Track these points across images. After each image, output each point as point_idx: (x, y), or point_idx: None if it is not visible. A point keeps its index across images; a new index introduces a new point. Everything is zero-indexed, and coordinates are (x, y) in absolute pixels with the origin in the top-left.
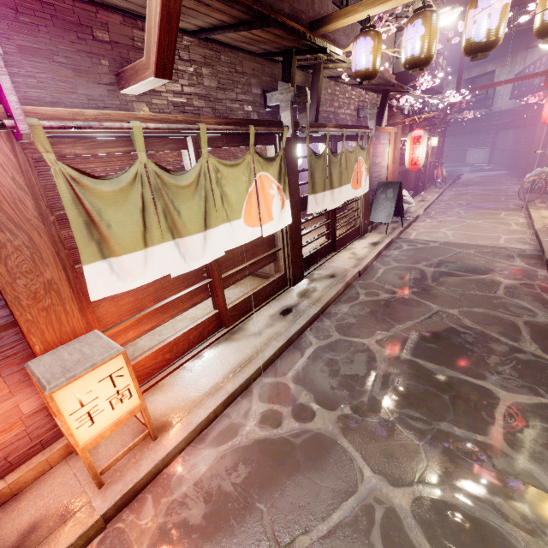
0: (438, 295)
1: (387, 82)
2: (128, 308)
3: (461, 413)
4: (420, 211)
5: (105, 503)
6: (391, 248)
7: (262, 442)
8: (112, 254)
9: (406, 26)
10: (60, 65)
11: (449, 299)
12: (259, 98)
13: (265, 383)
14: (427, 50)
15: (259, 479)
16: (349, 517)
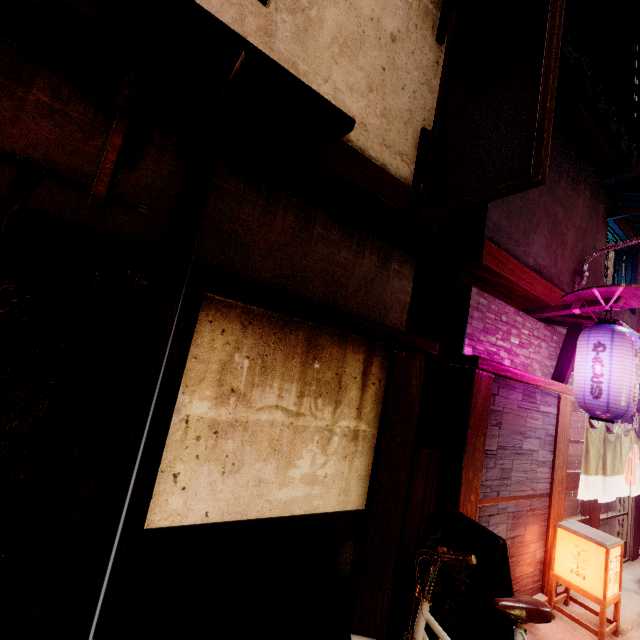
0: None
1: None
2: None
3: None
4: None
5: None
6: None
7: None
8: (585, 472)
9: None
10: None
11: None
12: None
13: None
14: None
15: None
16: None
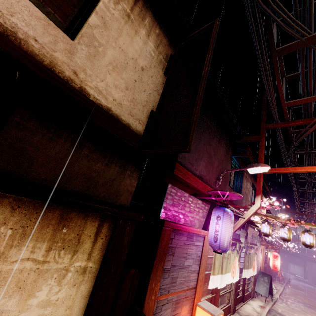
0: None
1: None
2: None
3: None
4: (277, 295)
5: None
6: (271, 314)
7: None
8: (213, 274)
9: (280, 228)
10: None
11: None
12: None
13: None
14: (289, 237)
15: None
16: None
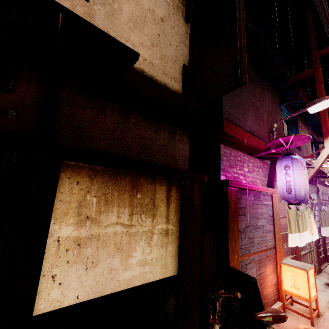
0: None
1: None
2: None
3: None
4: None
5: None
6: None
7: None
8: (290, 232)
9: None
10: None
11: None
12: None
13: None
14: None
15: None
16: None
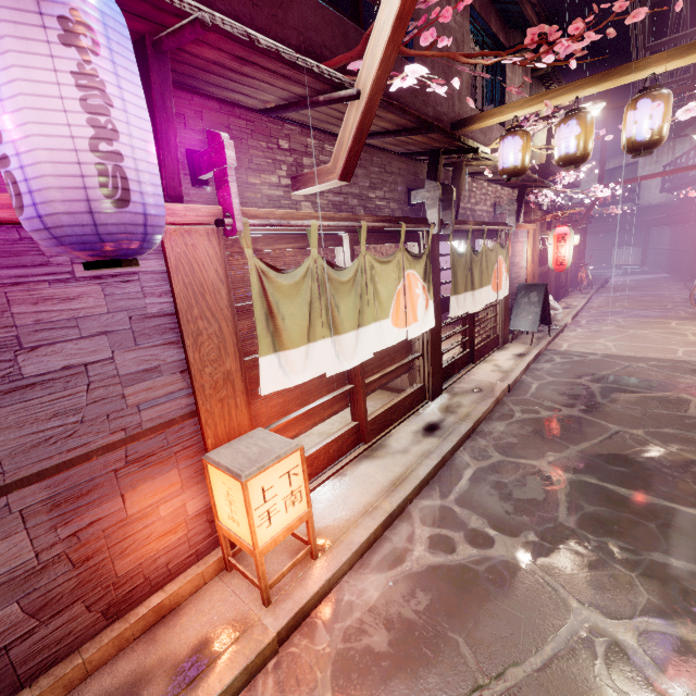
0: (614, 414)
1: (527, 178)
2: (277, 410)
3: (676, 543)
4: (568, 319)
5: (278, 621)
6: (541, 361)
7: (437, 568)
8: (281, 348)
9: (558, 127)
10: (252, 171)
11: (628, 418)
12: (404, 196)
13: (423, 505)
14: (584, 148)
15: (445, 607)
16: (565, 650)
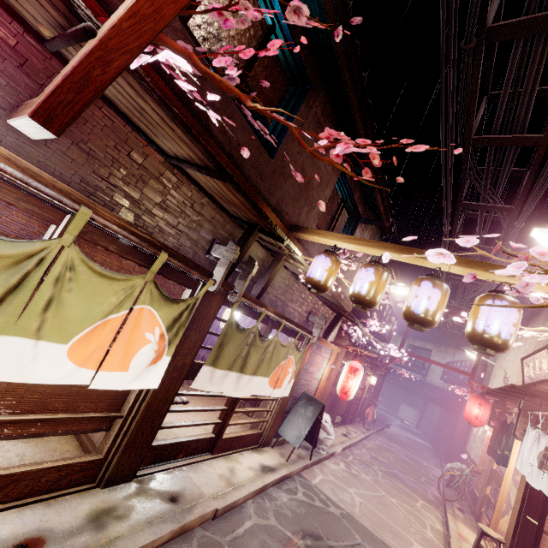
0: None
1: (341, 306)
2: None
3: None
4: (339, 447)
5: None
6: (283, 487)
7: None
8: None
9: (361, 268)
10: None
11: None
12: (205, 242)
13: None
14: (373, 295)
15: None
16: None
